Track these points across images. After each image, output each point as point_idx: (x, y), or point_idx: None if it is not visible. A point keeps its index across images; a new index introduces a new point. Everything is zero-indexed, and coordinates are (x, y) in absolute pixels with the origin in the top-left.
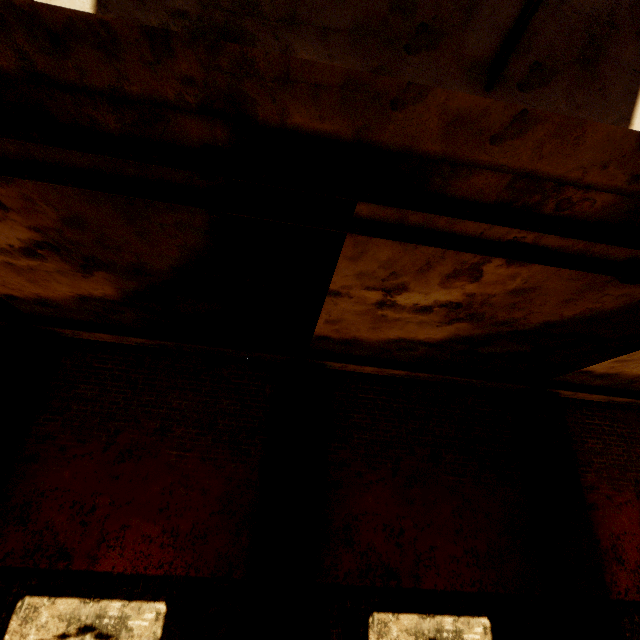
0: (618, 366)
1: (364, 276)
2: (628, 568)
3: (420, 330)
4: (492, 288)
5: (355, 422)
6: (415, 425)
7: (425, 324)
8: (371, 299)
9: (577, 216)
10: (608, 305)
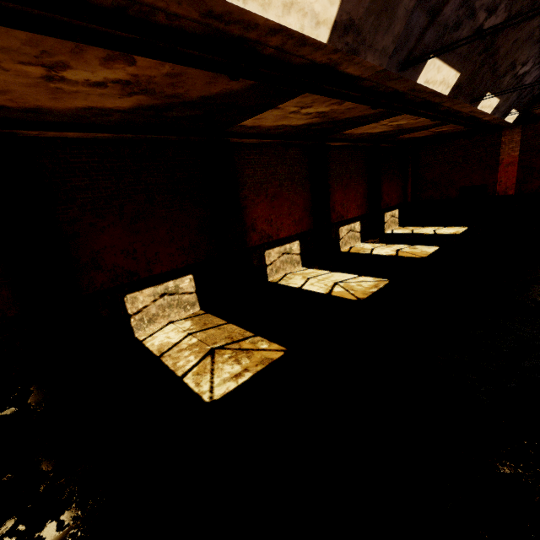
0: (258, 122)
1: (10, 51)
2: (257, 232)
3: (105, 101)
4: (150, 71)
5: (75, 185)
6: (130, 179)
7: (107, 96)
8: (34, 73)
9: (186, 26)
10: (235, 87)
